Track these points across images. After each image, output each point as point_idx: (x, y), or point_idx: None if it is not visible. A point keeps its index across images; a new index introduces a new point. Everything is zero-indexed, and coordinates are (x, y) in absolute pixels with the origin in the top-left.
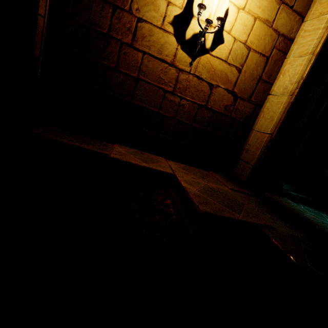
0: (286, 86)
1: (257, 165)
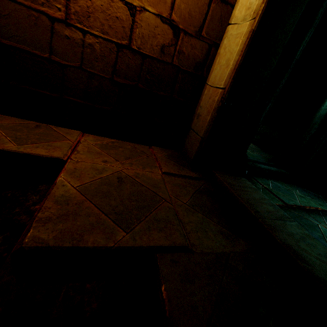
0: (250, 3)
1: (204, 137)
